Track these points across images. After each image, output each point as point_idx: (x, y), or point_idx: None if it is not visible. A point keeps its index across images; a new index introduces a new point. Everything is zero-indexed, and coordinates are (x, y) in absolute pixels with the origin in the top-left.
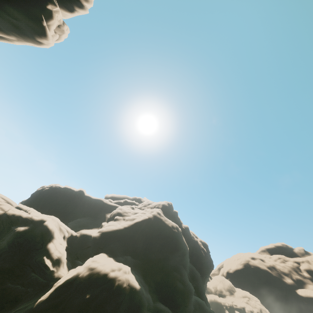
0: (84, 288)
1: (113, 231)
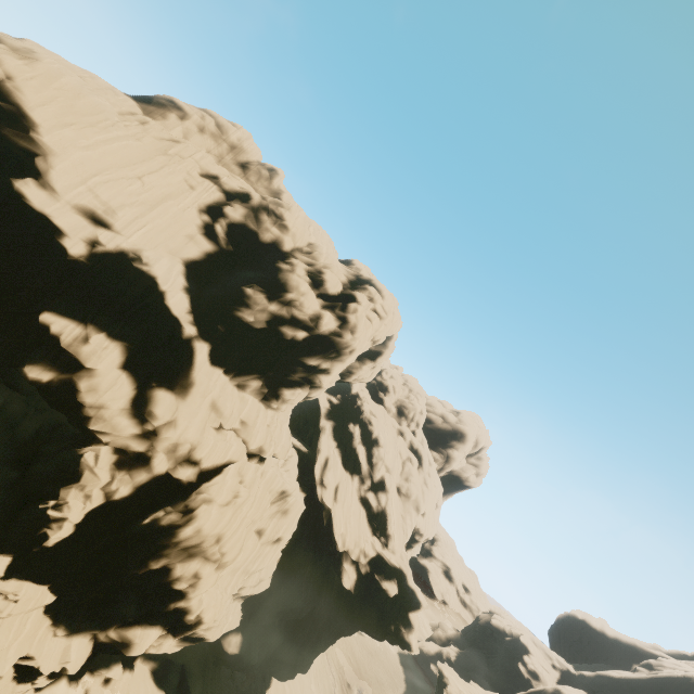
0: None
1: (612, 678)
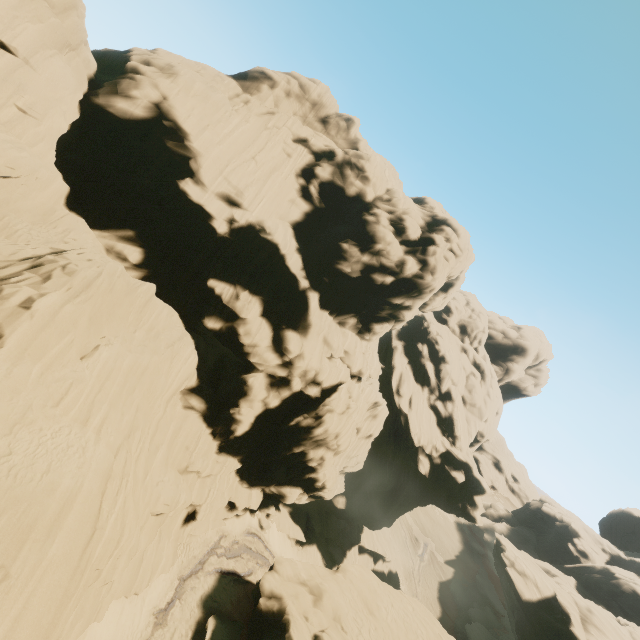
0: (594, 572)
1: None
